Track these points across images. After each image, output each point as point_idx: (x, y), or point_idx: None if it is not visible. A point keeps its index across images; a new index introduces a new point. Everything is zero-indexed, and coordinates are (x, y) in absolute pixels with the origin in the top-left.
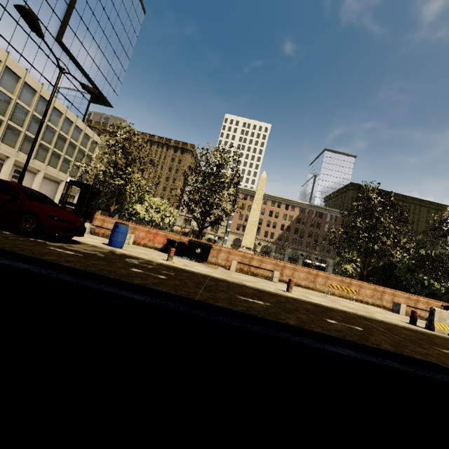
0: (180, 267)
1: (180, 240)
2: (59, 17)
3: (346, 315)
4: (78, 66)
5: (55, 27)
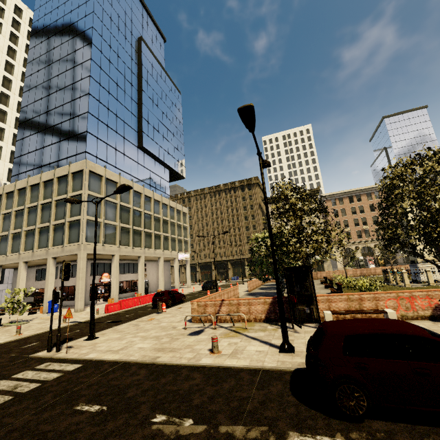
0: None
1: None
2: (135, 130)
3: None
4: (156, 159)
5: (135, 138)
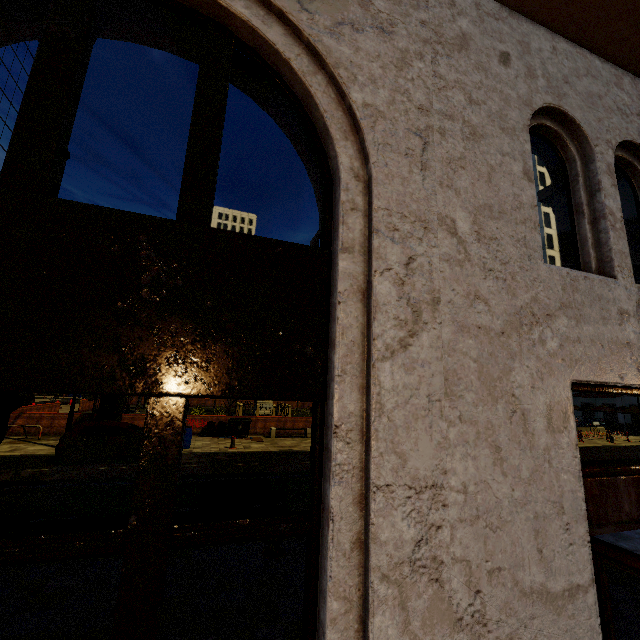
0: (248, 451)
1: (218, 420)
2: None
3: None
4: None
5: None
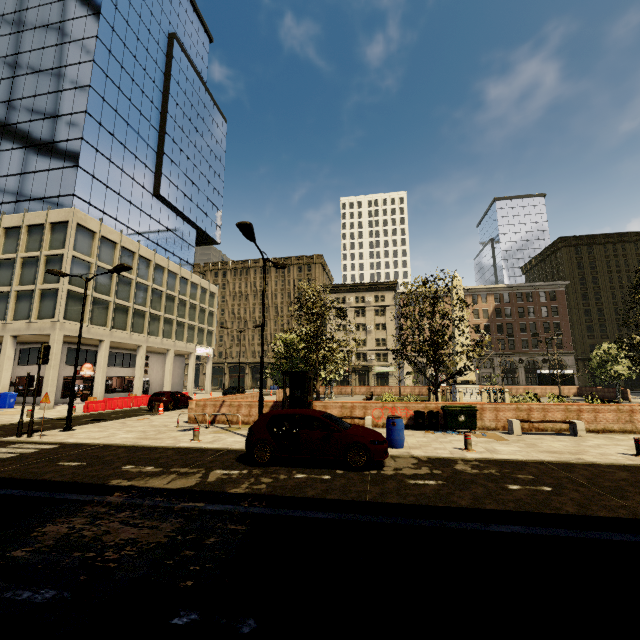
0: (502, 458)
1: (426, 408)
2: (152, 169)
3: None
4: (178, 214)
5: (150, 181)
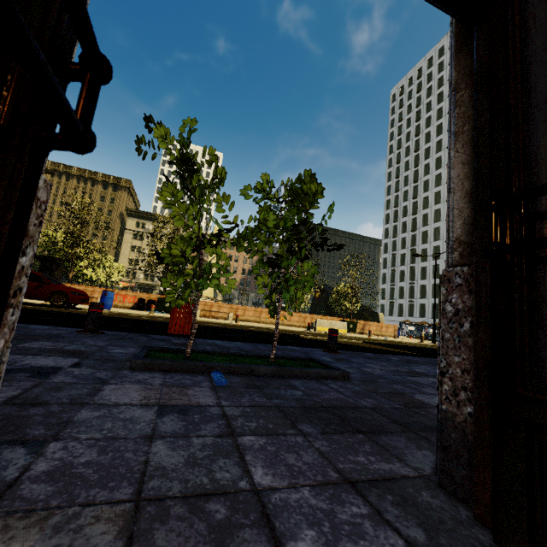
0: (163, 316)
1: (149, 298)
2: None
3: (266, 328)
4: None
5: None
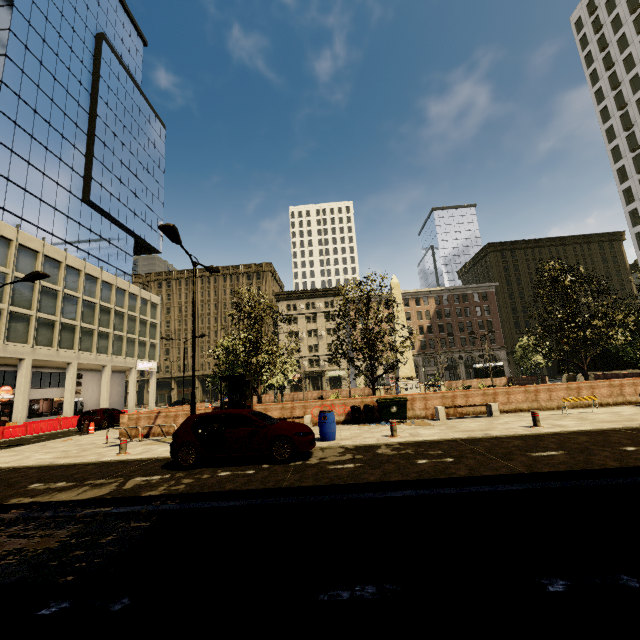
0: (421, 440)
1: (363, 403)
2: (80, 173)
3: (623, 434)
4: (113, 221)
5: (78, 186)
